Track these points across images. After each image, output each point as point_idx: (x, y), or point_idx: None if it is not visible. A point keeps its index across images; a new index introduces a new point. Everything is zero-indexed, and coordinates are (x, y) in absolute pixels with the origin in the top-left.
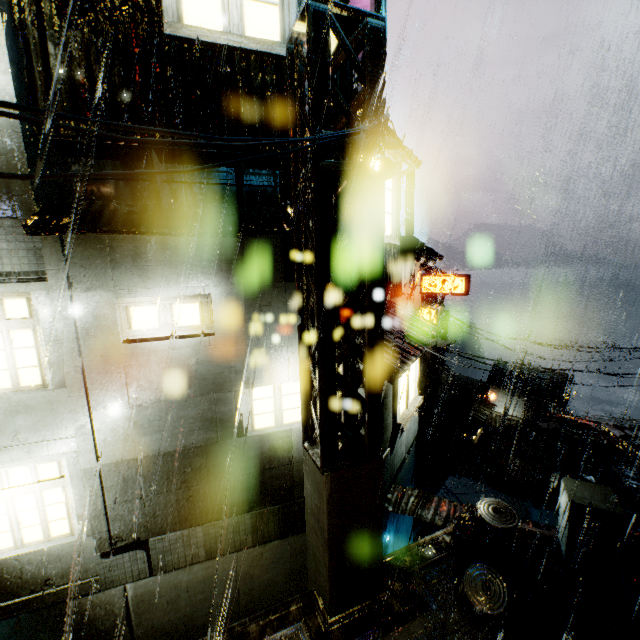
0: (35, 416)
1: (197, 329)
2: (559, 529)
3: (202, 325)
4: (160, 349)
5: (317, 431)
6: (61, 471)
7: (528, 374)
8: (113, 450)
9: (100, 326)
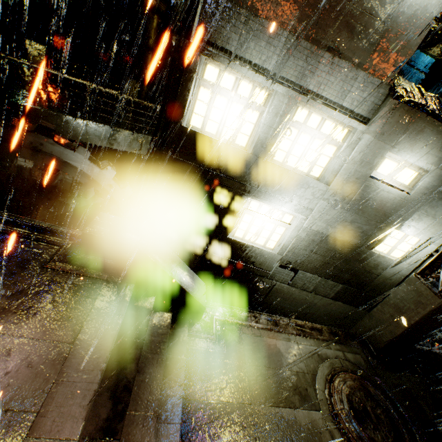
0: (306, 192)
1: (404, 187)
2: None
3: (408, 186)
4: (381, 189)
5: None
6: (290, 221)
7: None
8: (320, 225)
9: (369, 163)
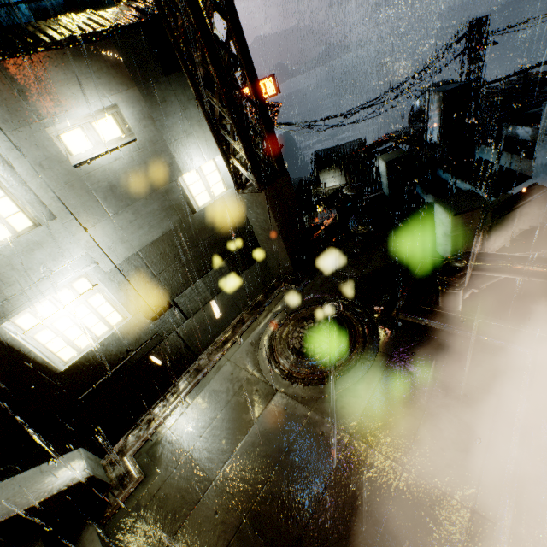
0: (47, 249)
1: (123, 139)
2: (383, 187)
3: (124, 135)
4: (106, 164)
5: (245, 173)
6: (91, 283)
7: (338, 150)
8: (118, 252)
9: (48, 158)
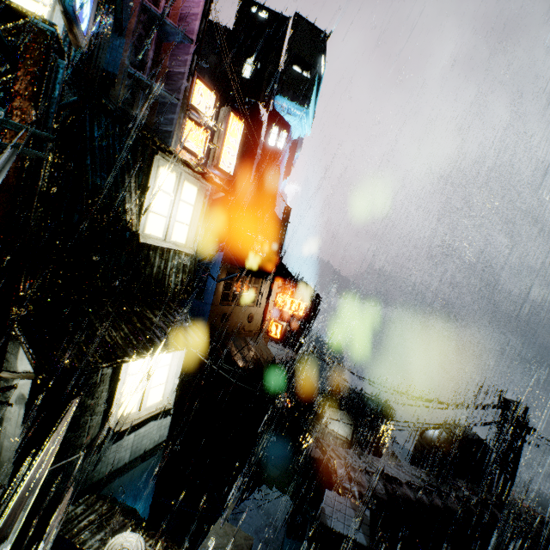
0: None
1: None
2: None
3: None
4: None
5: None
6: None
7: (361, 399)
8: None
9: None
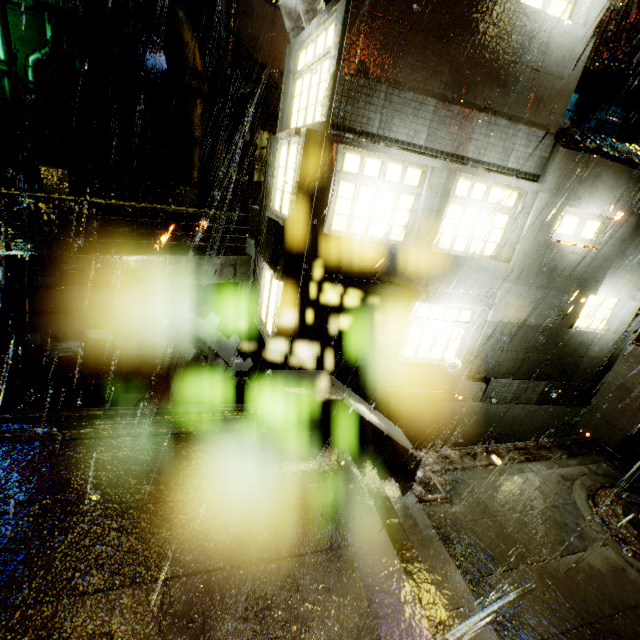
0: (484, 277)
1: (590, 243)
2: None
3: (595, 241)
4: (567, 251)
5: None
6: (469, 319)
7: None
8: (507, 314)
9: (549, 225)
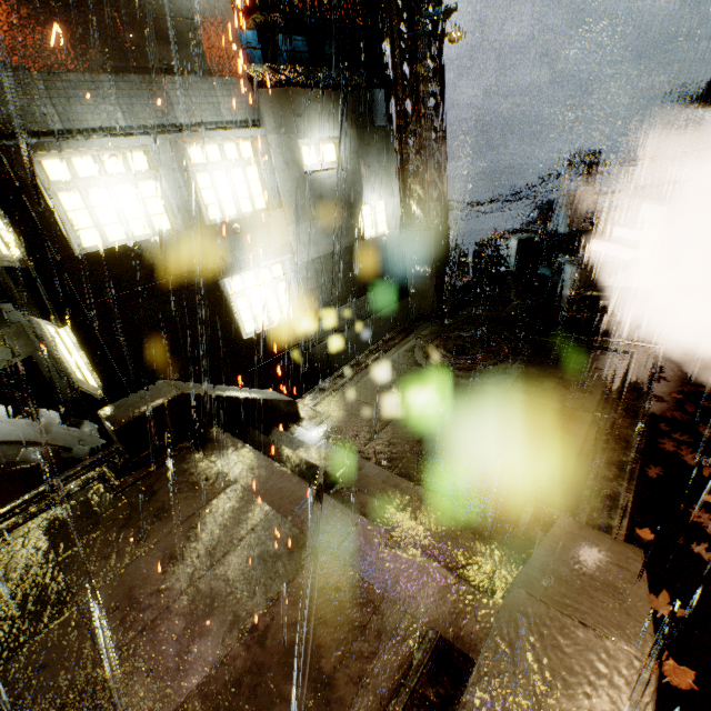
0: (270, 229)
1: (336, 164)
2: (512, 265)
3: (338, 161)
4: (323, 178)
5: (418, 214)
6: (283, 271)
7: None
8: (309, 252)
9: (293, 161)
